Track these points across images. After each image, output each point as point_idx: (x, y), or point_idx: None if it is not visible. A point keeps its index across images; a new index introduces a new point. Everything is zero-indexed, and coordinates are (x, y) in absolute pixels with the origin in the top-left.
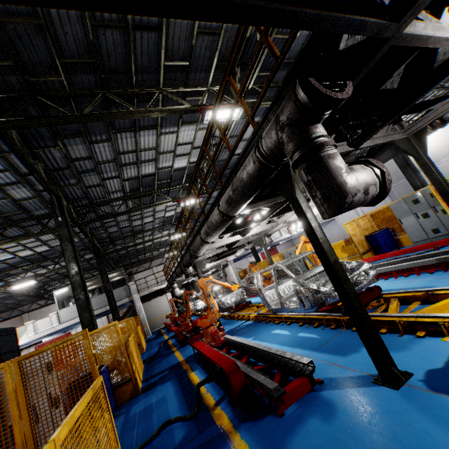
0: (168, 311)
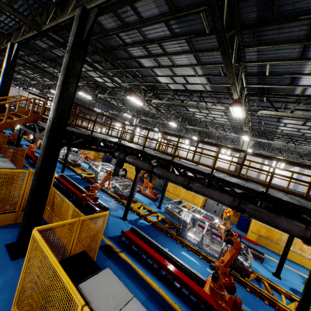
0: None
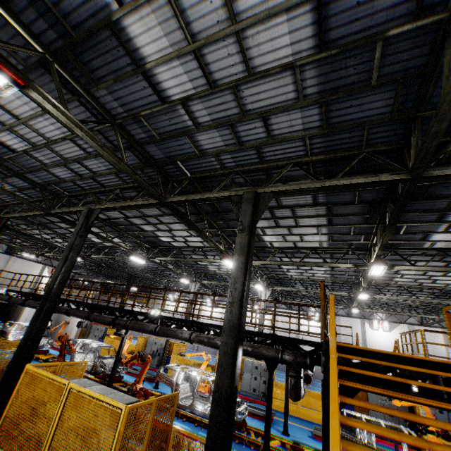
0: None
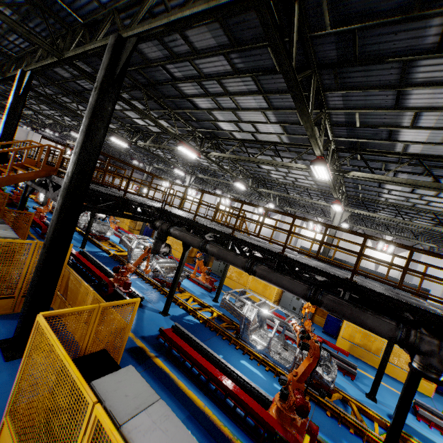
0: None
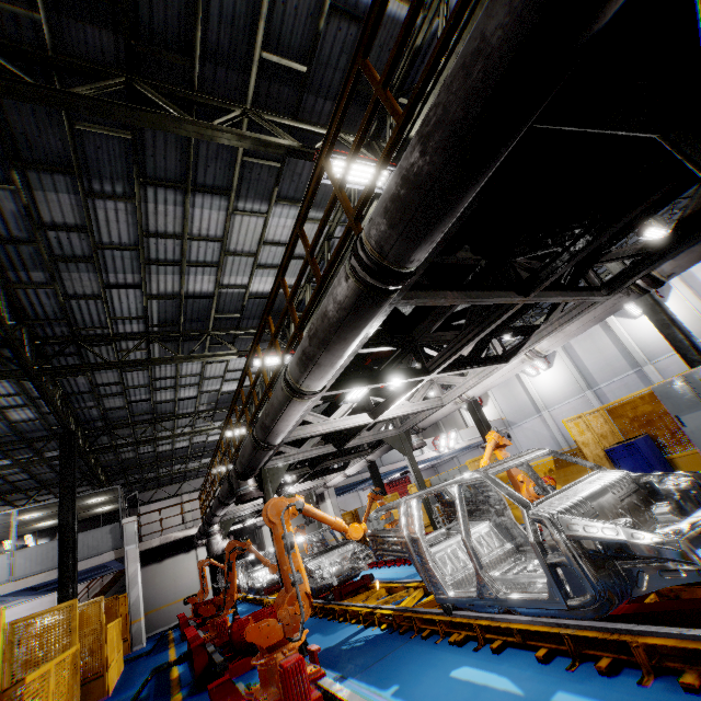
0: (194, 589)
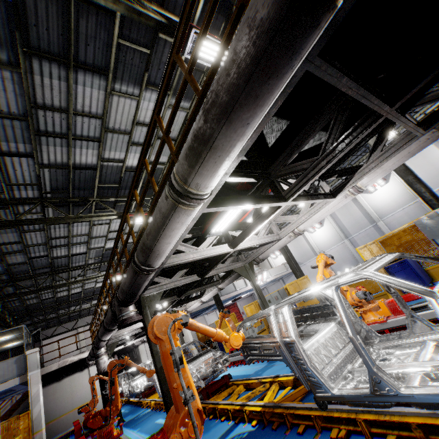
0: (87, 398)
